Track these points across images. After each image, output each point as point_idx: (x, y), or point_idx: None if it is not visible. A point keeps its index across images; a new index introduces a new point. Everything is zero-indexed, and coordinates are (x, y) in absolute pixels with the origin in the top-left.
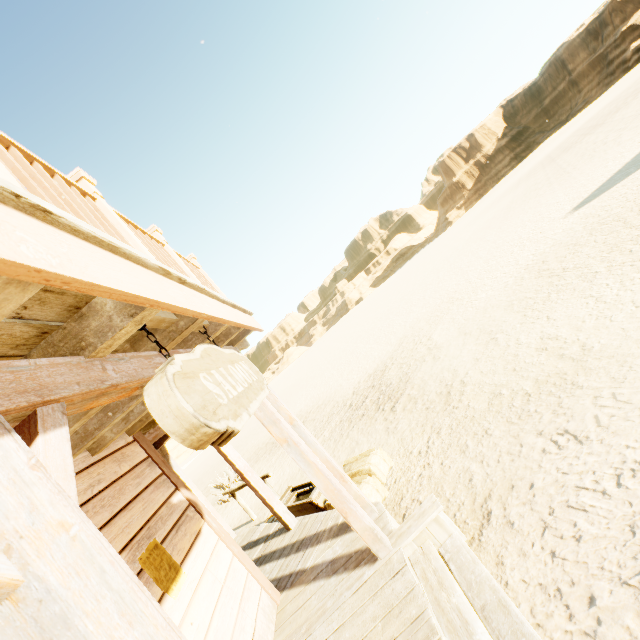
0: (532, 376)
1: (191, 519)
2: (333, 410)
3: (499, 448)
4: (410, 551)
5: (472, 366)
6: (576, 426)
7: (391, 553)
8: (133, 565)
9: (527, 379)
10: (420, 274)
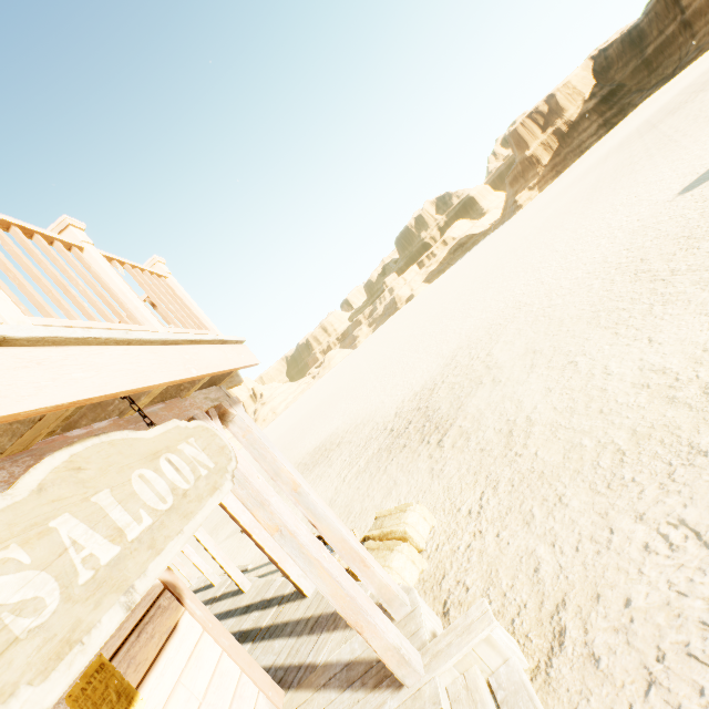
0: (627, 424)
1: (164, 610)
2: (372, 433)
3: (578, 529)
4: (449, 679)
5: (542, 398)
6: (698, 516)
7: (422, 681)
8: (56, 708)
9: (620, 428)
10: (481, 269)
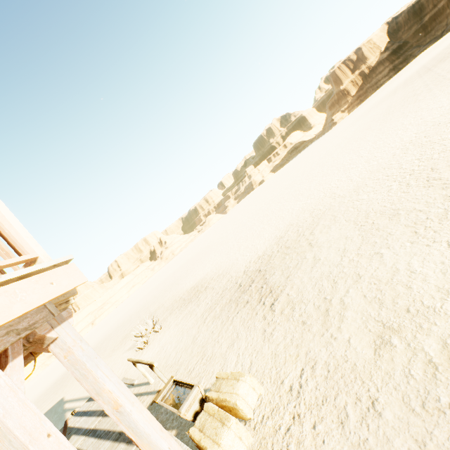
0: (436, 333)
1: None
2: (227, 284)
3: None
4: None
5: (353, 283)
6: None
7: None
8: None
9: (429, 335)
10: (308, 165)
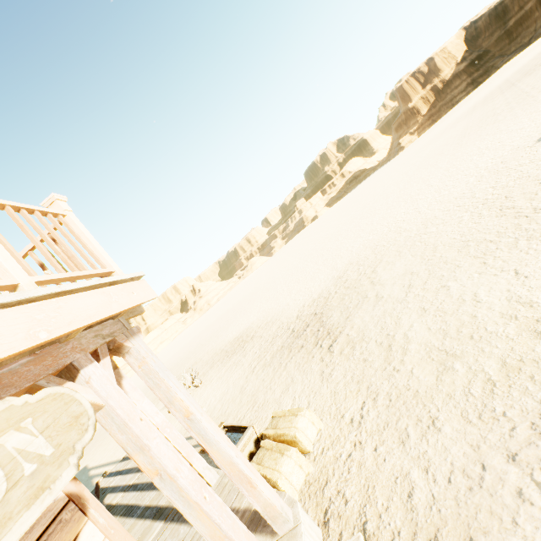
0: (497, 354)
1: (65, 524)
2: (278, 331)
3: (451, 458)
4: None
5: (418, 318)
6: None
7: None
8: None
9: (490, 357)
10: (370, 197)
